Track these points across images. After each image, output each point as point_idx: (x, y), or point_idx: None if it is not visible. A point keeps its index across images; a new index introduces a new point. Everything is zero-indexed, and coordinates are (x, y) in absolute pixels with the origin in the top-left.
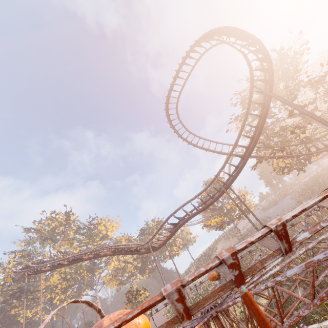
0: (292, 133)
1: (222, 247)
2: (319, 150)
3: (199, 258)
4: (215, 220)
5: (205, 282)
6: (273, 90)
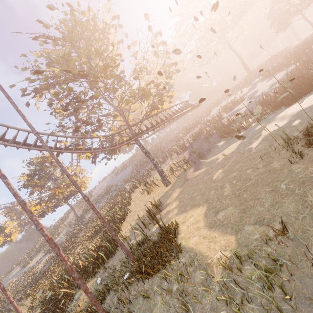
0: (75, 130)
1: (72, 216)
2: (111, 148)
3: (48, 231)
4: (37, 208)
5: (35, 267)
6: (66, 67)
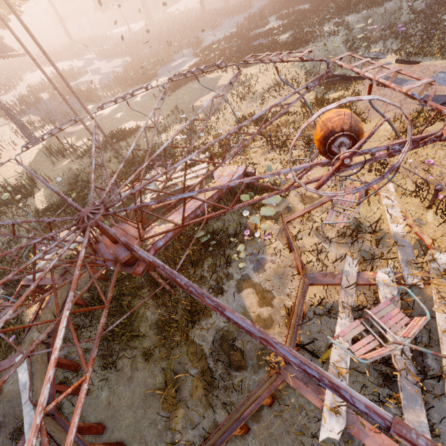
0: None
1: None
2: None
3: None
4: None
5: None
6: None
